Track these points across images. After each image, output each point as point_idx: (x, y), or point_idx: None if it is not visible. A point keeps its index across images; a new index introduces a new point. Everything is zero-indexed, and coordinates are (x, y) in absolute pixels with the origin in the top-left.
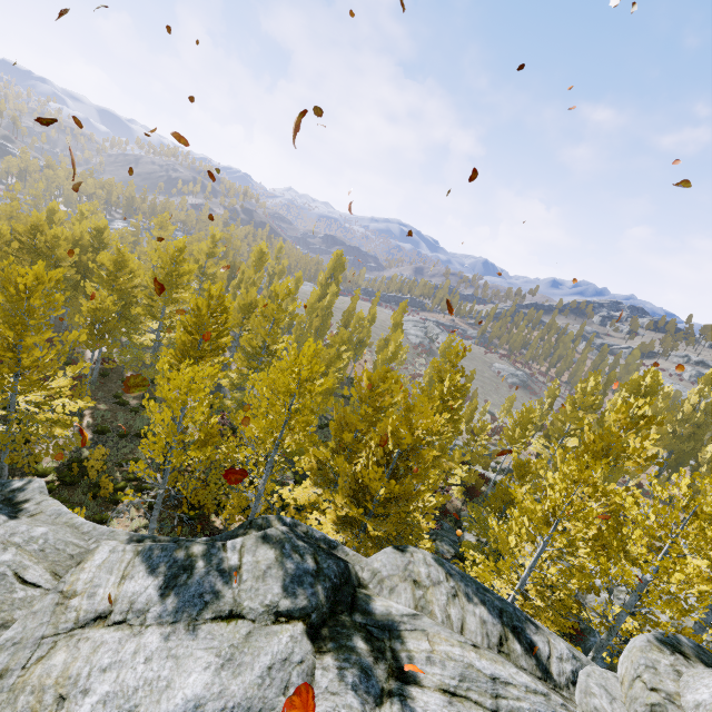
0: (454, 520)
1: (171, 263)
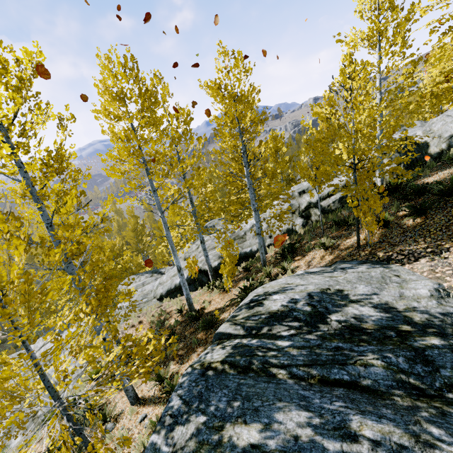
0: None
1: None
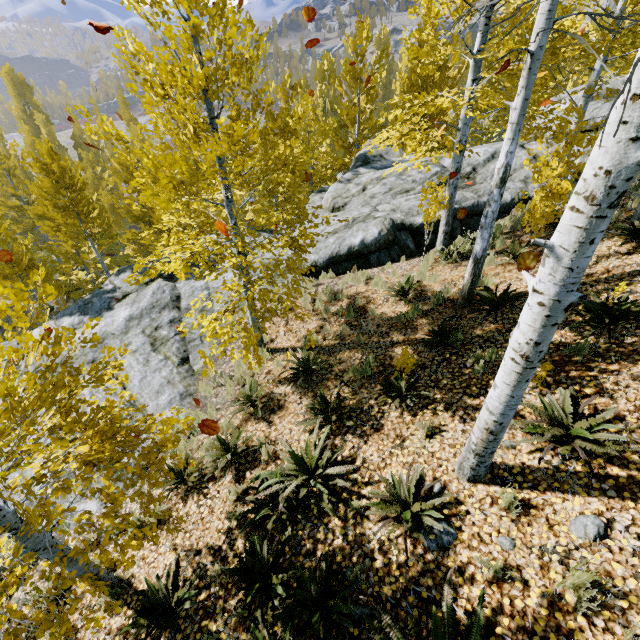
0: None
1: None
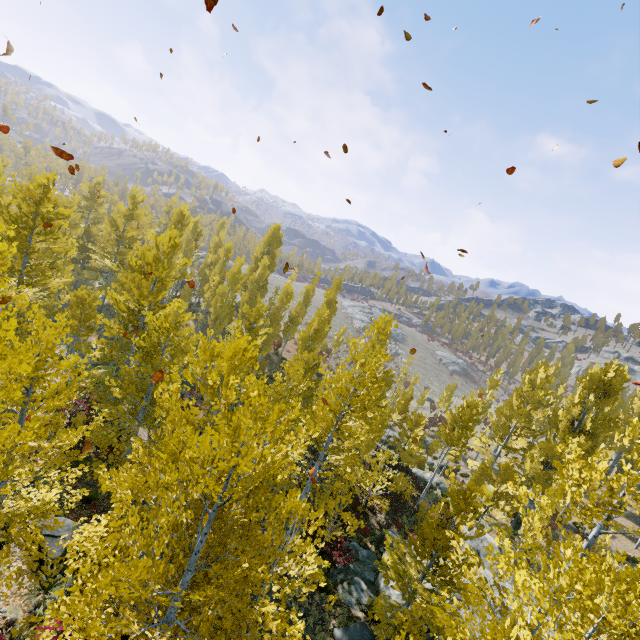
0: (376, 540)
1: (36, 204)
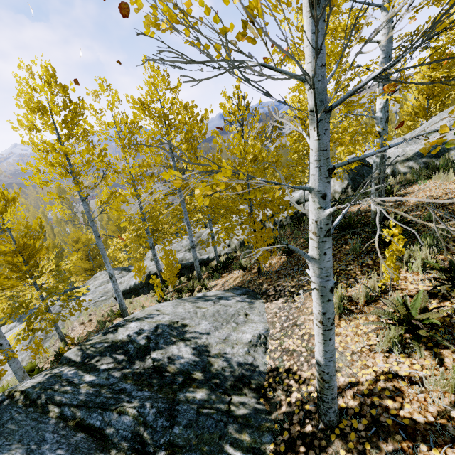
0: None
1: None
